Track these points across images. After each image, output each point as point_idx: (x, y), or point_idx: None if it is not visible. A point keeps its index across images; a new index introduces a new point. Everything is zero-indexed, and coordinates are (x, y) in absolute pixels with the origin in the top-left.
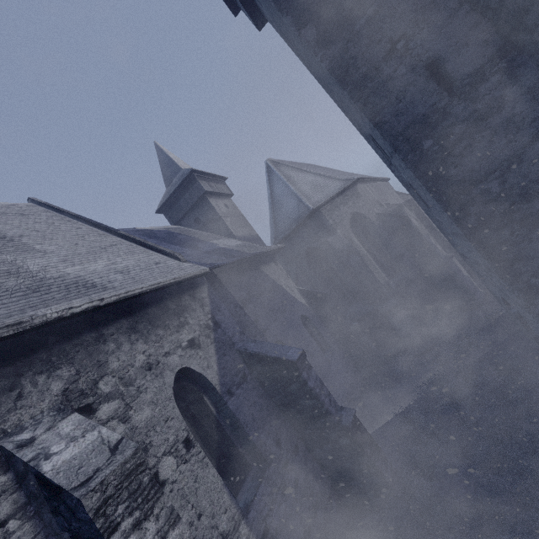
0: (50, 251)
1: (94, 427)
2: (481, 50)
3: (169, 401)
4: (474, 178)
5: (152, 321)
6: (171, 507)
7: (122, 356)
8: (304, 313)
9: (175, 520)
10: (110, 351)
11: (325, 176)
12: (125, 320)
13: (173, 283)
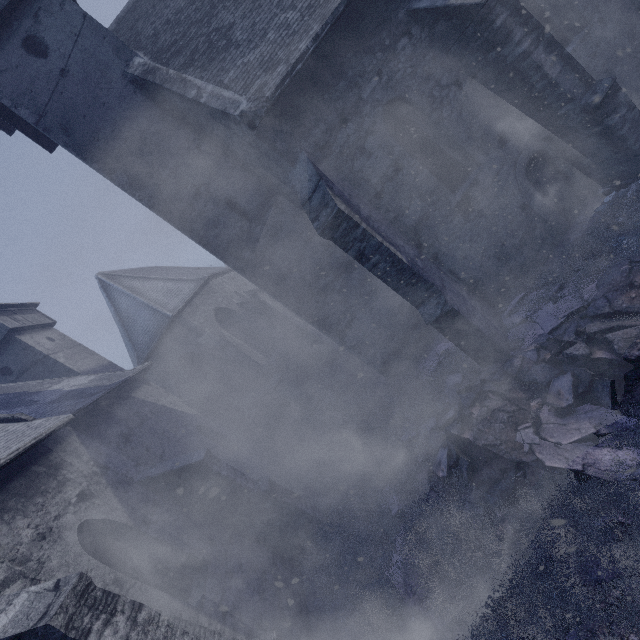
0: None
1: (18, 594)
2: (257, 193)
3: (81, 556)
4: (284, 272)
5: (22, 493)
6: (131, 601)
7: (3, 540)
8: (199, 423)
9: (139, 607)
10: None
11: (175, 280)
12: None
13: (36, 443)
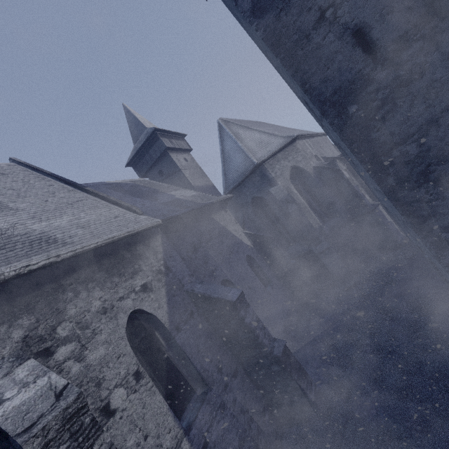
0: (21, 208)
1: (45, 373)
2: (405, 16)
3: (122, 340)
4: (394, 141)
5: (108, 270)
6: (110, 442)
7: (79, 303)
8: (249, 254)
9: None
10: (68, 299)
11: (269, 133)
12: (83, 271)
13: (128, 236)
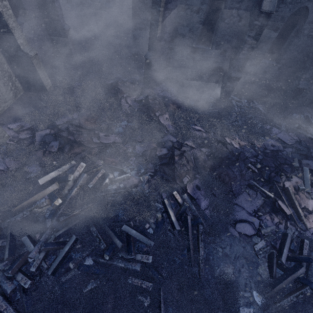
0: None
1: None
2: None
3: None
4: None
5: None
6: None
7: None
8: None
9: None
10: None
11: None
12: None
13: None
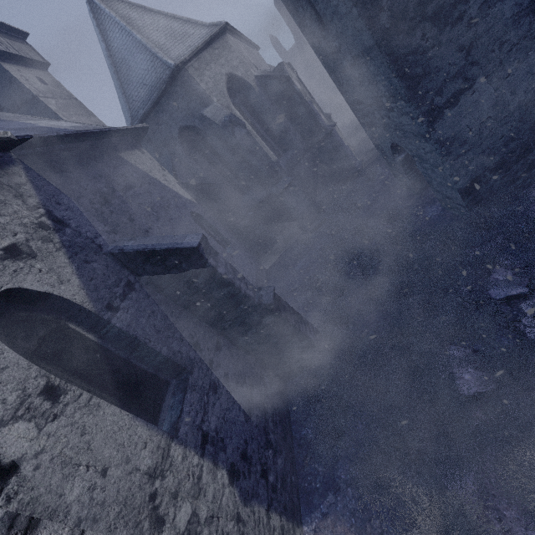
0: None
1: None
2: None
3: None
4: None
5: None
6: (7, 517)
7: None
8: (193, 210)
9: (25, 531)
10: None
11: (182, 19)
12: None
13: None
